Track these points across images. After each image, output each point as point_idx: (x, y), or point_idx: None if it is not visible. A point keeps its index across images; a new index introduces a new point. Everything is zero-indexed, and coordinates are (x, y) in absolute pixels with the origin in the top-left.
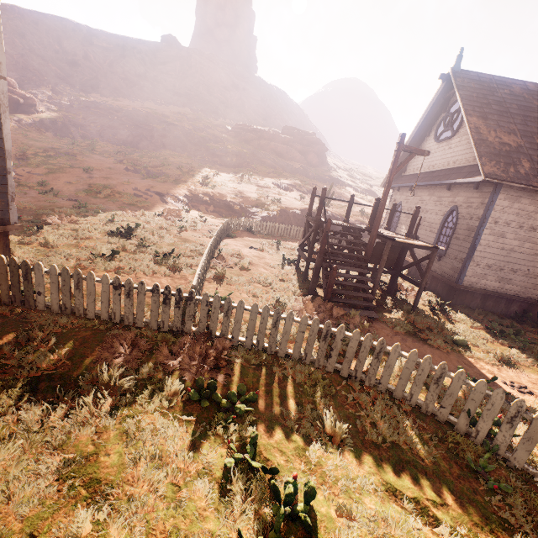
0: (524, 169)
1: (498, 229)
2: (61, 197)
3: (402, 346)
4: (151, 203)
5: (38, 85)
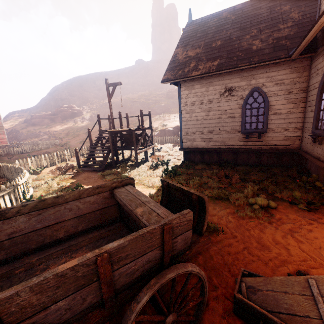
0: (189, 68)
1: (189, 108)
2: (68, 146)
3: (84, 180)
4: (104, 141)
5: (86, 103)
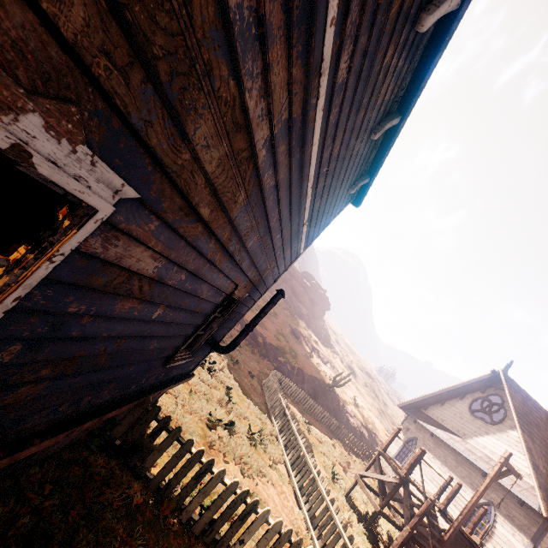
0: None
1: None
2: None
3: None
4: None
5: None
